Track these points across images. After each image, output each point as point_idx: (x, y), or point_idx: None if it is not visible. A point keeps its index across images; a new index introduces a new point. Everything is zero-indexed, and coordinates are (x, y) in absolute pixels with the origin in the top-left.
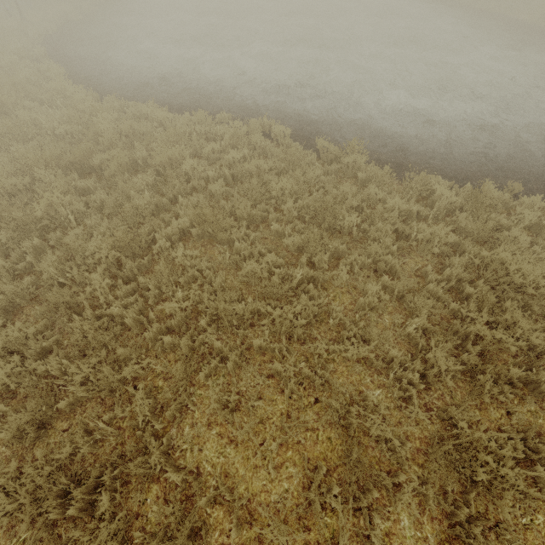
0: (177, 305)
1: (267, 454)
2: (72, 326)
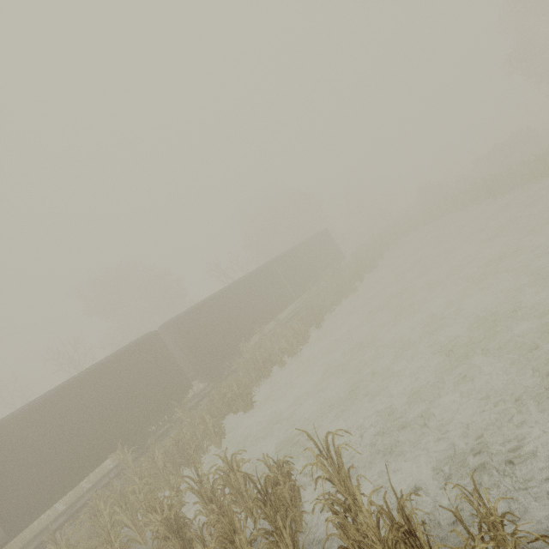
0: None
1: None
2: None
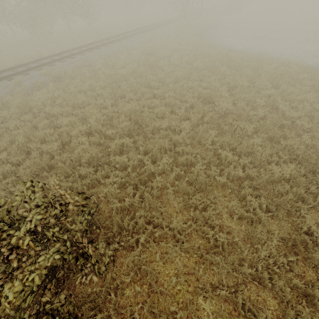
0: (267, 92)
1: (295, 121)
2: (235, 91)
